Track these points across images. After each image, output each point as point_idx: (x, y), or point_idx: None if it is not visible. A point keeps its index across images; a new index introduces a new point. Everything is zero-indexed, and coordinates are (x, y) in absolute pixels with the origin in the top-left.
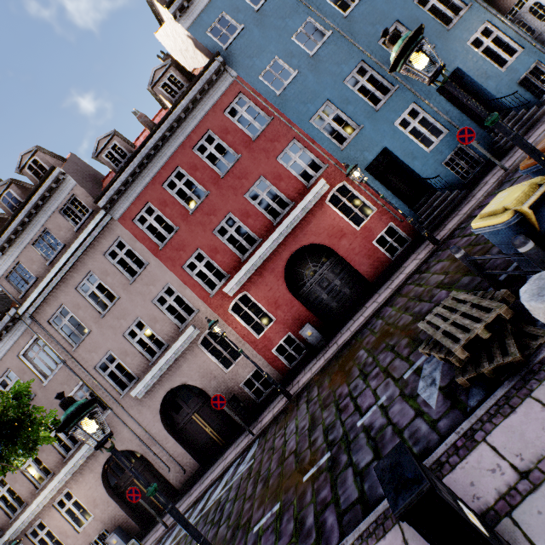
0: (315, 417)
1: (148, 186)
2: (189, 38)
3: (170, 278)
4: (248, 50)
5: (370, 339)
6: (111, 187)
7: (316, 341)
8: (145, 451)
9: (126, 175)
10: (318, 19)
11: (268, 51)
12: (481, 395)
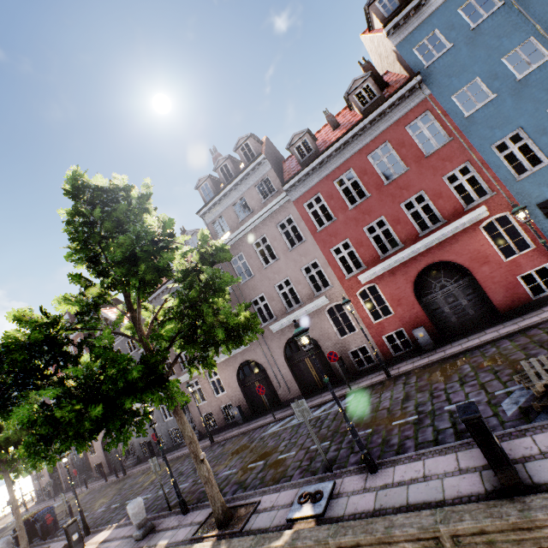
0: (409, 395)
1: (322, 180)
2: (394, 52)
3: (319, 255)
4: (449, 69)
5: (477, 359)
6: (295, 176)
7: (425, 343)
8: (267, 368)
9: (309, 169)
10: (542, 38)
11: (470, 71)
12: (546, 418)
